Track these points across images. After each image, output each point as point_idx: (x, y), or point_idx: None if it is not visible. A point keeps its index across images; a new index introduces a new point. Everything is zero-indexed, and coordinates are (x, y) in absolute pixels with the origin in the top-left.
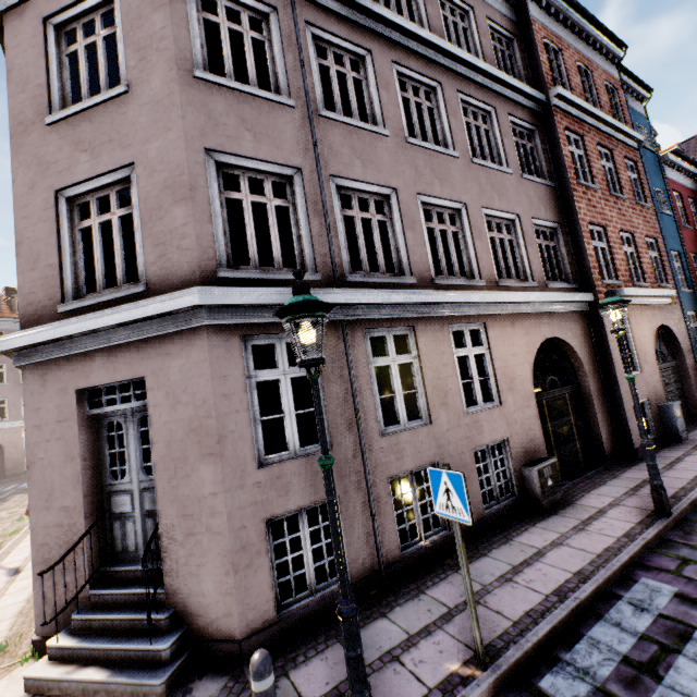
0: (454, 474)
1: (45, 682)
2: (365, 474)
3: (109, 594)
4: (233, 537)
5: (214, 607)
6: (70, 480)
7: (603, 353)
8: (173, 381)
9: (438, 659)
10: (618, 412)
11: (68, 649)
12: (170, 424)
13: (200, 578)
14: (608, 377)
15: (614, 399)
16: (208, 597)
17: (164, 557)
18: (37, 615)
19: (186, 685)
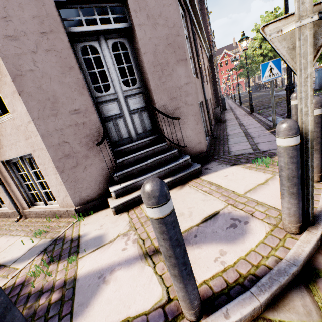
0: (276, 60)
1: (132, 201)
2: (205, 94)
3: (131, 158)
4: (196, 106)
5: (193, 142)
6: (73, 88)
7: (213, 77)
8: (151, 6)
9: (261, 133)
10: (217, 99)
11: (130, 185)
12: (153, 39)
13: (185, 130)
14: (214, 86)
15: (216, 94)
16: (190, 138)
17: (163, 125)
18: (72, 194)
19: (202, 169)
